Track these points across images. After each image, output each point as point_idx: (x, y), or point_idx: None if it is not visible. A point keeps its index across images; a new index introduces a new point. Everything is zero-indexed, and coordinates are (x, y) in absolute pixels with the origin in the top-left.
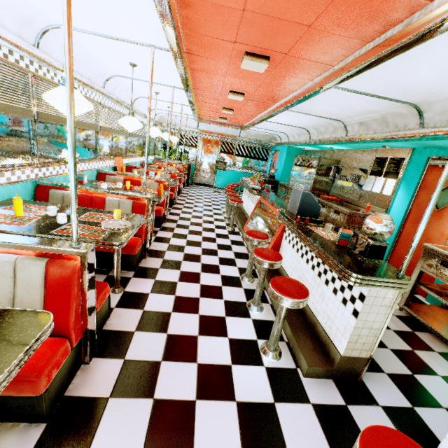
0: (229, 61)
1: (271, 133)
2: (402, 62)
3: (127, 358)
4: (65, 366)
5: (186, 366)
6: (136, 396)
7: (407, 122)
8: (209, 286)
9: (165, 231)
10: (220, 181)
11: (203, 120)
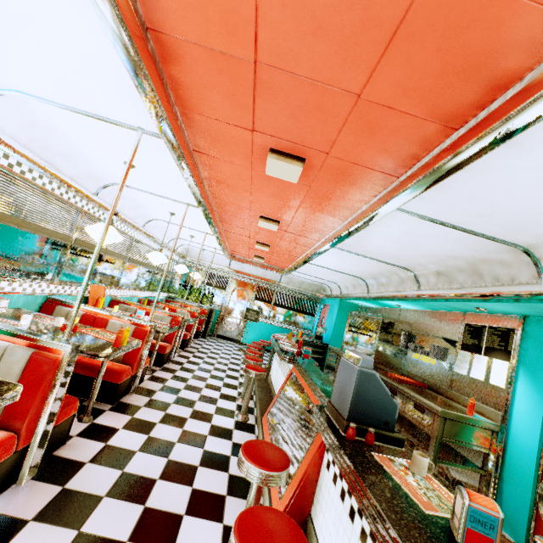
0: (251, 166)
1: (319, 282)
2: (518, 162)
3: None
4: None
5: None
6: None
7: (514, 274)
8: None
9: (119, 412)
10: (250, 336)
11: (236, 257)
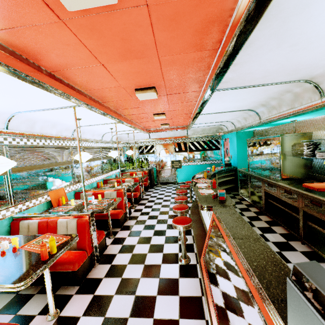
0: (55, 15)
1: (215, 125)
2: None
3: None
4: None
5: None
6: None
7: None
8: None
9: (83, 293)
10: (180, 177)
11: (150, 130)
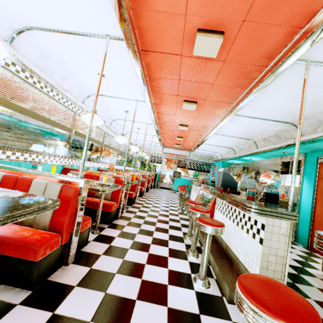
0: (176, 106)
1: (210, 153)
2: (268, 96)
3: (93, 267)
4: (54, 255)
5: (133, 279)
6: (94, 289)
7: (291, 134)
8: (159, 239)
9: (134, 208)
10: (176, 186)
11: (166, 146)
